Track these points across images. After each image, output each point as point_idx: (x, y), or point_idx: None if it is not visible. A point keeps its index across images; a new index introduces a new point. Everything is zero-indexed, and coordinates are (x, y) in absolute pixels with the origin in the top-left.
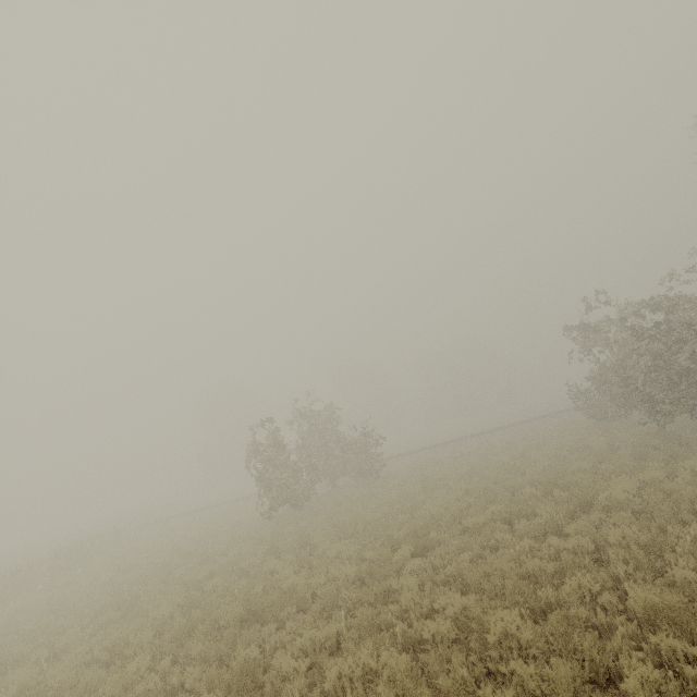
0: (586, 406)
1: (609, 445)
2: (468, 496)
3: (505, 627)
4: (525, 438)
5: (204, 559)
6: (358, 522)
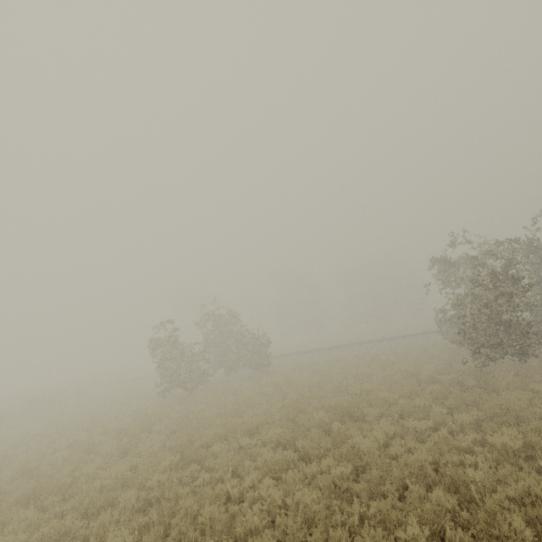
0: (448, 332)
1: (431, 378)
2: (285, 409)
3: None
4: (394, 353)
5: (91, 426)
6: (198, 416)
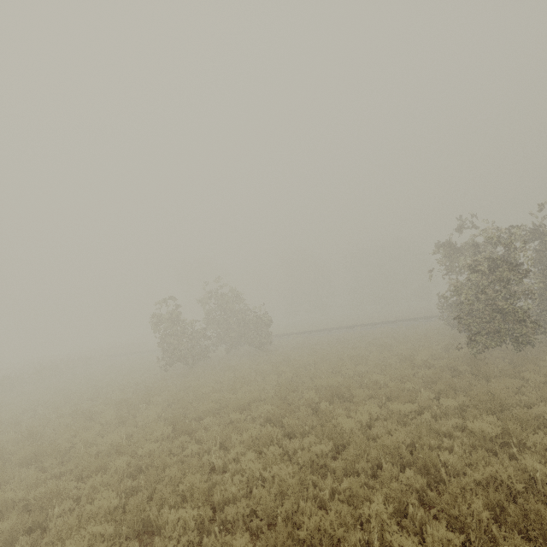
0: (450, 318)
1: (425, 362)
2: (278, 387)
3: (71, 546)
4: (394, 336)
5: (95, 395)
6: (195, 391)
